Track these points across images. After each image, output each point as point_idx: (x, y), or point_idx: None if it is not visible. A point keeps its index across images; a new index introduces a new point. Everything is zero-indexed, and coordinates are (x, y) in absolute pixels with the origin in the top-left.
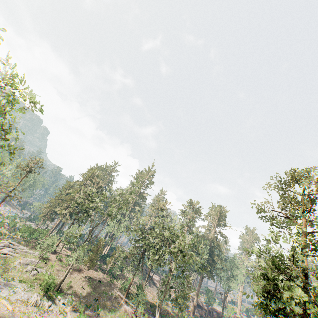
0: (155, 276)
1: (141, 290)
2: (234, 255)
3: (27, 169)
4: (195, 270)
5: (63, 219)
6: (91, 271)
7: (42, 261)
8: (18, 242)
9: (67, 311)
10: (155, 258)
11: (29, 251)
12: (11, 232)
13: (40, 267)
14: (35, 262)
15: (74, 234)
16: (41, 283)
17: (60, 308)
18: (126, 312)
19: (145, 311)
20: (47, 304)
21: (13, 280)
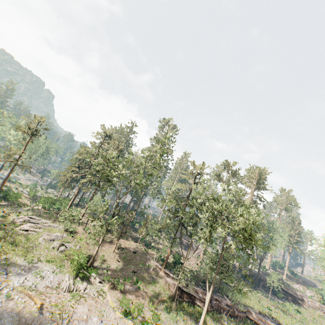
0: (185, 238)
1: (184, 265)
2: (273, 220)
3: (29, 132)
4: (230, 235)
5: (84, 189)
6: (122, 241)
7: (69, 235)
8: (39, 214)
9: (105, 291)
10: (205, 236)
11: (53, 225)
12: (31, 203)
13: (67, 242)
14: (61, 236)
15: (99, 208)
16: (72, 261)
17: (98, 289)
18: (167, 284)
19: (187, 281)
20: (82, 288)
21: (38, 261)
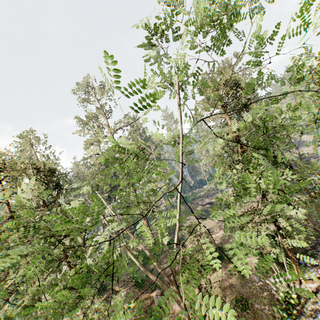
0: (212, 198)
1: None
2: None
3: None
4: None
5: None
6: None
7: None
8: None
9: None
10: None
11: None
12: None
13: None
14: None
15: None
16: None
17: None
18: None
19: None
20: None
21: None
